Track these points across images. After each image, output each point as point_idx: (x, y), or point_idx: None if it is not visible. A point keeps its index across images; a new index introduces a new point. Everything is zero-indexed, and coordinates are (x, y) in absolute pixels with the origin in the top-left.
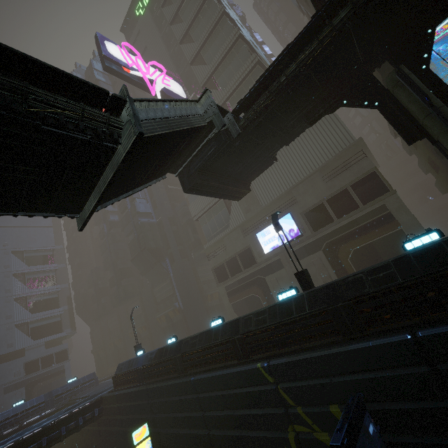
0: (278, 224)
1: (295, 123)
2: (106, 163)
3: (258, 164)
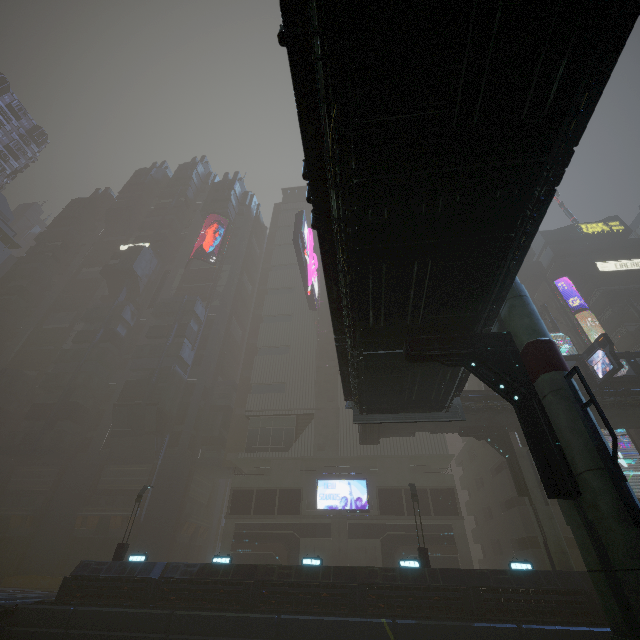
0: (416, 495)
1: (451, 426)
2: (427, 412)
3: (404, 431)
